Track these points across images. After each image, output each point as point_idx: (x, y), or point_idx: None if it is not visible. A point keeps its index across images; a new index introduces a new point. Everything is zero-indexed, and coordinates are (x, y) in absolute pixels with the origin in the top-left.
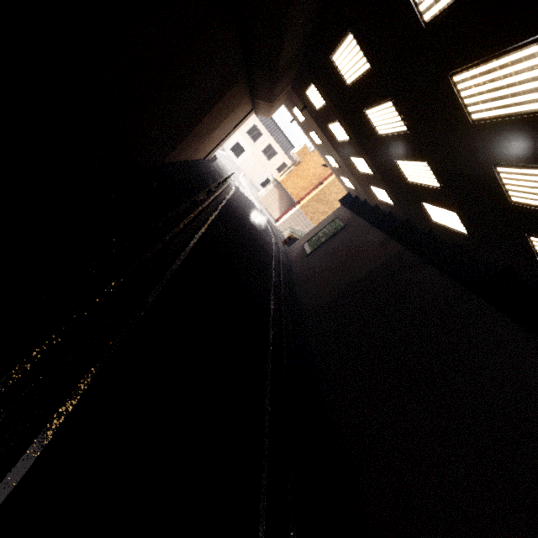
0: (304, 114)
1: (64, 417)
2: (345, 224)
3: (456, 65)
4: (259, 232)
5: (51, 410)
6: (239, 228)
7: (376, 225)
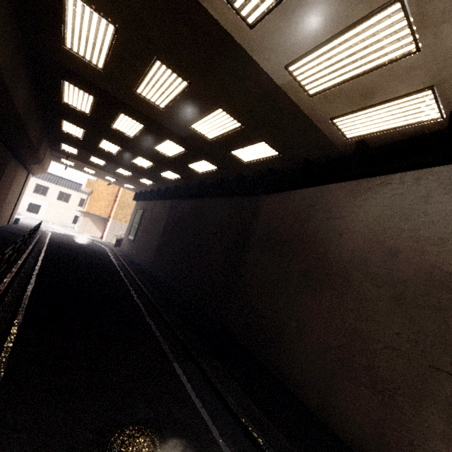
0: (71, 161)
1: (24, 310)
2: (143, 209)
3: (110, 123)
4: (89, 247)
5: (16, 310)
6: (70, 249)
7: (155, 199)
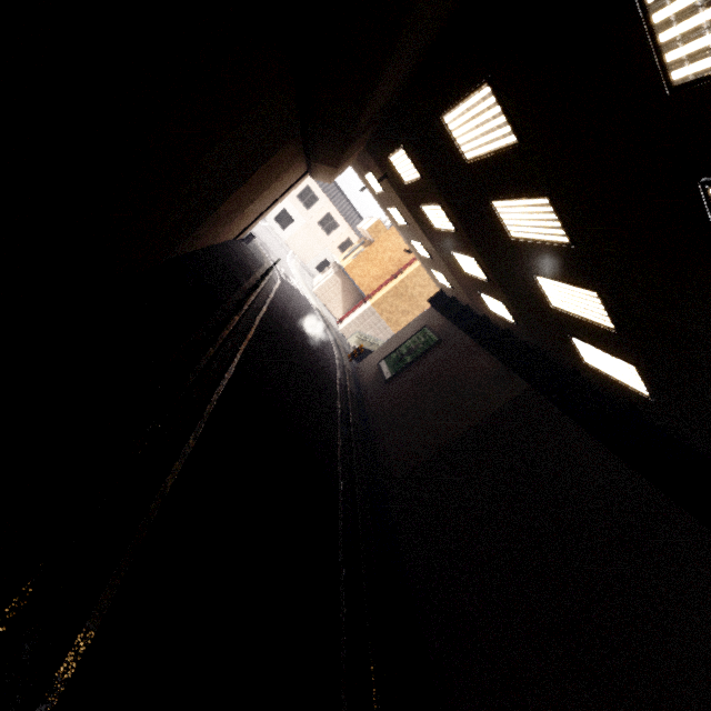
0: (383, 184)
1: None
2: (440, 337)
3: None
4: (316, 348)
5: None
6: (287, 349)
7: (488, 349)
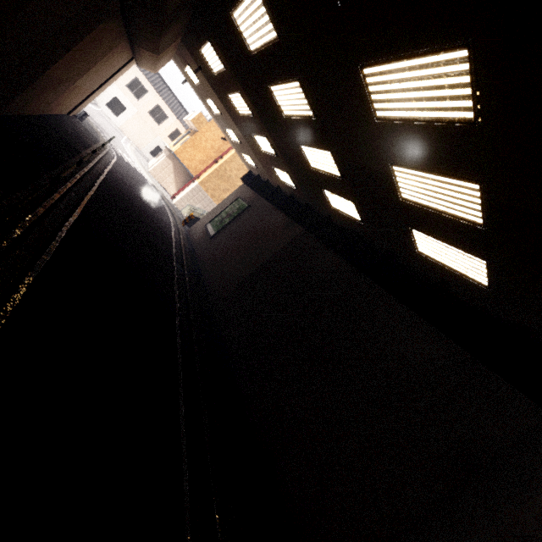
0: (199, 77)
1: None
2: (249, 204)
3: (367, 56)
4: (153, 212)
5: None
6: (127, 208)
7: (279, 208)
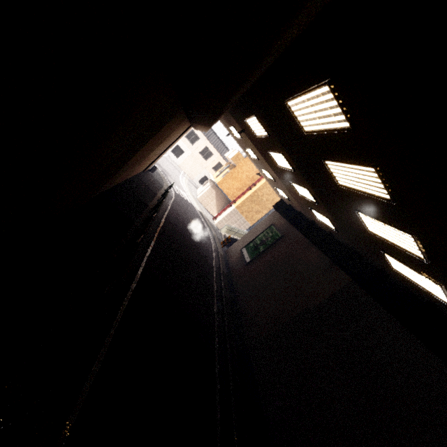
0: (241, 134)
1: None
2: (282, 234)
3: None
4: (199, 242)
5: None
6: (178, 250)
7: (317, 246)
